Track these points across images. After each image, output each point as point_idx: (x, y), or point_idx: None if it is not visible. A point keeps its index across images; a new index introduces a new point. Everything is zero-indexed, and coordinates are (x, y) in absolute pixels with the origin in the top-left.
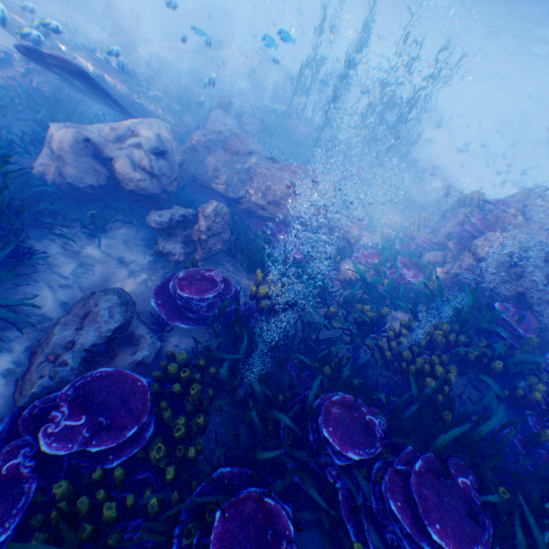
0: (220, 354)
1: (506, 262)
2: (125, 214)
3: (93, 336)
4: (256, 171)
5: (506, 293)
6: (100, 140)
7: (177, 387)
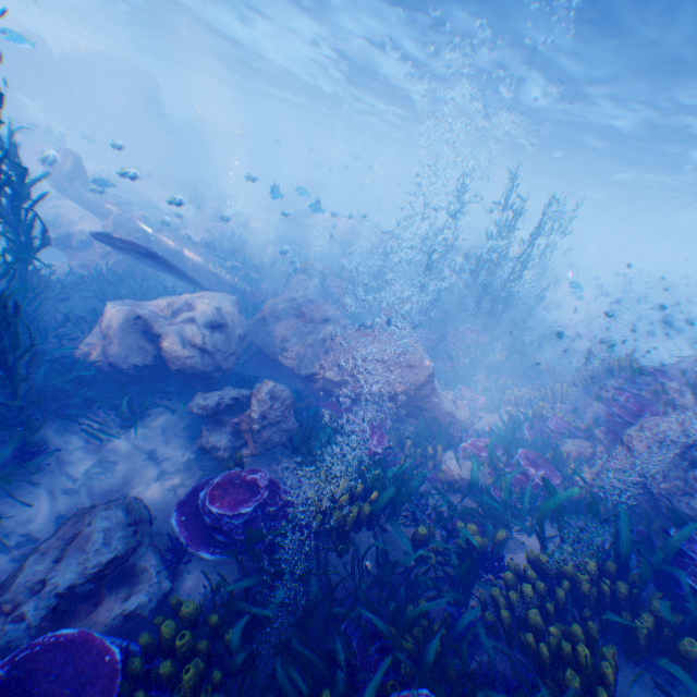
0: (245, 607)
1: (678, 459)
2: (171, 396)
3: (74, 572)
4: (331, 341)
5: (689, 511)
6: (153, 316)
7: (169, 665)
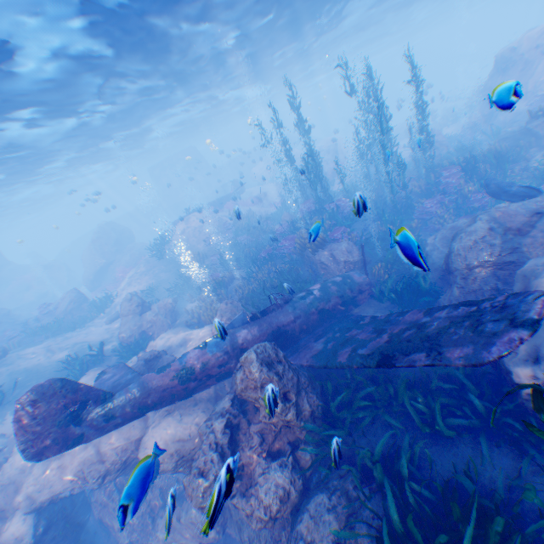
0: None
1: None
2: None
3: None
4: None
5: None
6: None
7: None
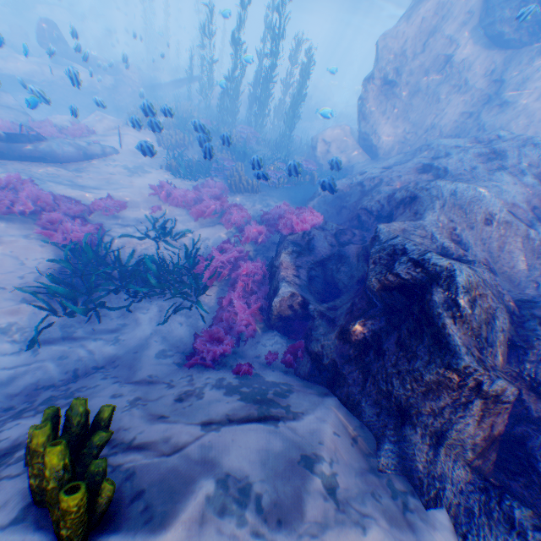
0: None
1: None
2: None
3: None
4: None
5: None
6: None
7: None
